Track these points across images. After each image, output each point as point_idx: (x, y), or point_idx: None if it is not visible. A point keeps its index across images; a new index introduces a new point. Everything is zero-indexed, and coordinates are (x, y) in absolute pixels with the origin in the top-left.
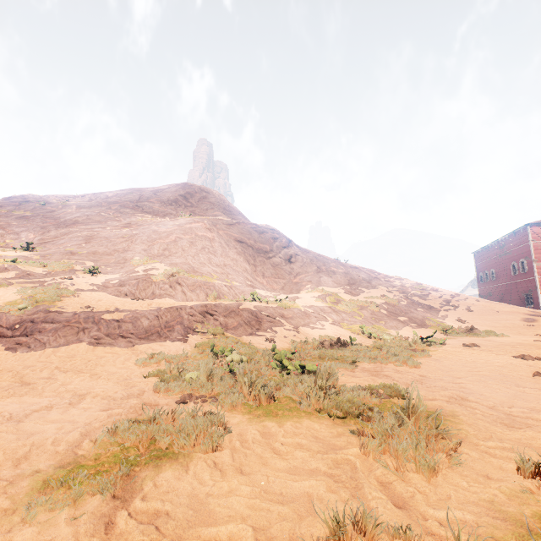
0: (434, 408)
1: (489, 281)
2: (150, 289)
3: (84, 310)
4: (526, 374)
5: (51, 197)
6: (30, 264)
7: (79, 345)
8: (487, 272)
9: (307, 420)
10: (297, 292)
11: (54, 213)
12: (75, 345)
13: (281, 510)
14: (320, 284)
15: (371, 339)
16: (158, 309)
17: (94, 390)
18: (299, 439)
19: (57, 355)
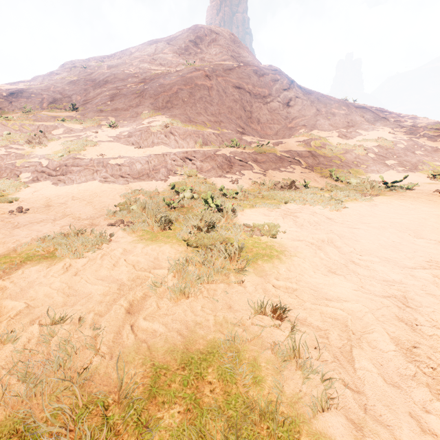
0: (286, 248)
1: None
2: (150, 139)
3: (97, 157)
4: None
5: (91, 60)
6: (71, 122)
7: (93, 182)
8: None
9: (167, 246)
10: (289, 138)
11: (92, 75)
12: (91, 182)
13: (57, 299)
14: (315, 128)
15: (337, 182)
16: (149, 156)
17: (76, 213)
18: (140, 258)
19: (79, 189)
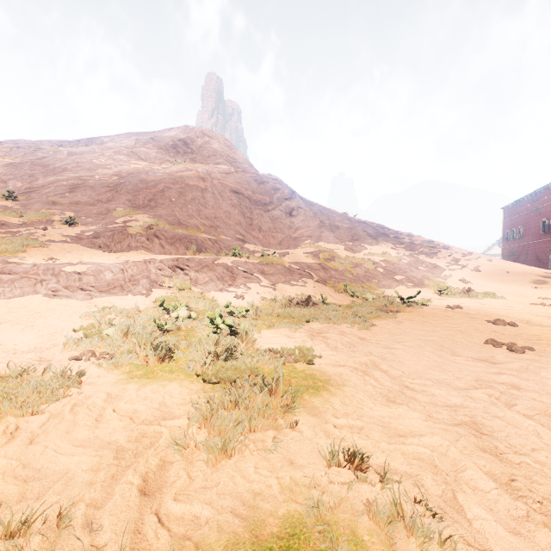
0: (329, 376)
1: (514, 239)
2: (126, 242)
3: (45, 262)
4: (477, 341)
5: (45, 142)
6: (5, 213)
7: (35, 296)
8: (514, 230)
9: (175, 384)
10: (295, 248)
11: (44, 160)
12: (30, 296)
13: (7, 490)
14: (320, 240)
15: (353, 298)
16: (125, 263)
17: (8, 343)
18: (139, 406)
19: (9, 306)
